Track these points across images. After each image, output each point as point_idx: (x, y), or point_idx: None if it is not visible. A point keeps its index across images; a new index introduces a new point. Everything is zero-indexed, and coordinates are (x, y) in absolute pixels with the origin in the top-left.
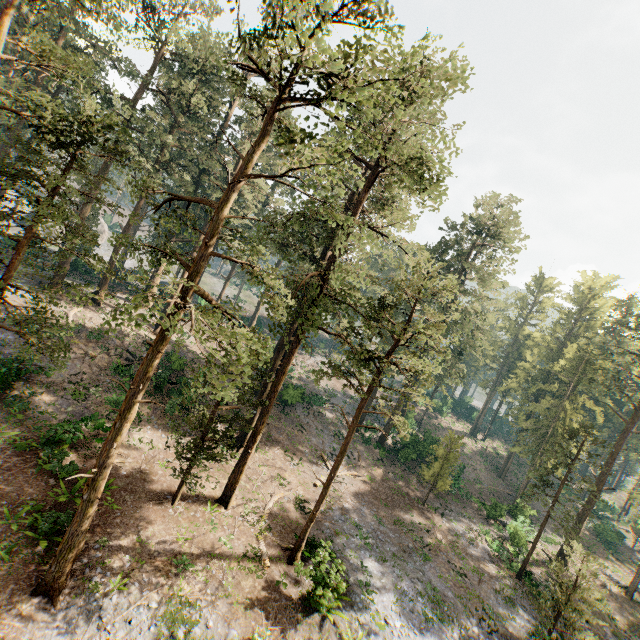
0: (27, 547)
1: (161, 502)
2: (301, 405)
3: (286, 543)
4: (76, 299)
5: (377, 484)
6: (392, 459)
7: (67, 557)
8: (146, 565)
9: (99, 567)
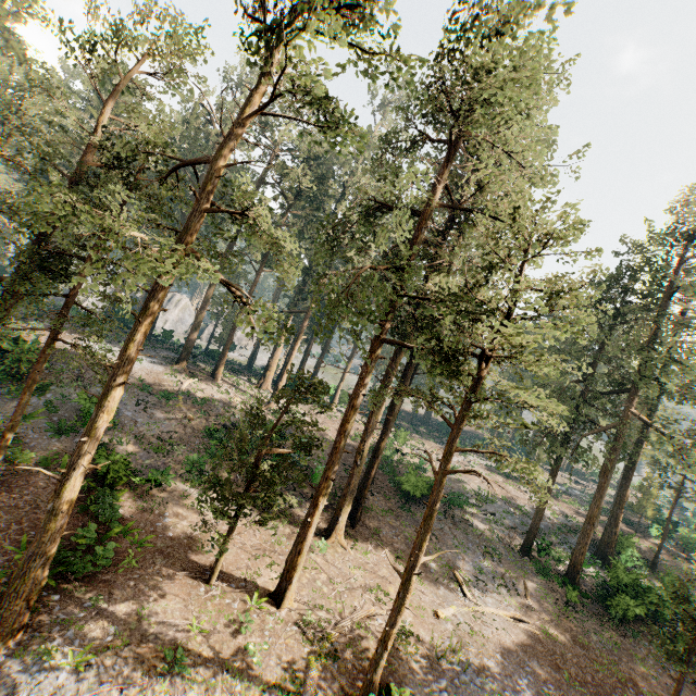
0: None
1: (196, 577)
2: None
3: (356, 688)
4: (197, 374)
5: (561, 645)
6: (596, 611)
7: (20, 590)
8: (130, 647)
9: (73, 630)
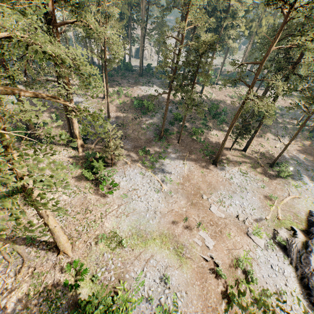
0: (205, 157)
1: (226, 150)
2: None
3: (267, 162)
4: None
5: (305, 147)
6: None
7: (218, 158)
8: (230, 163)
9: (221, 162)
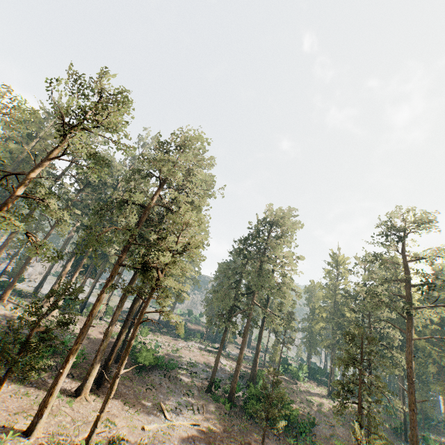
0: None
1: None
2: (159, 371)
3: None
4: None
5: (216, 432)
6: (241, 414)
7: None
8: None
9: None
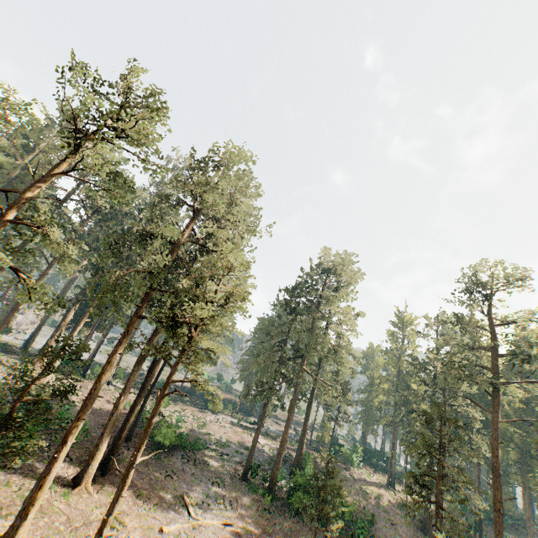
0: None
1: None
2: (182, 453)
3: None
4: None
5: (253, 534)
6: (283, 509)
7: None
8: None
9: None
